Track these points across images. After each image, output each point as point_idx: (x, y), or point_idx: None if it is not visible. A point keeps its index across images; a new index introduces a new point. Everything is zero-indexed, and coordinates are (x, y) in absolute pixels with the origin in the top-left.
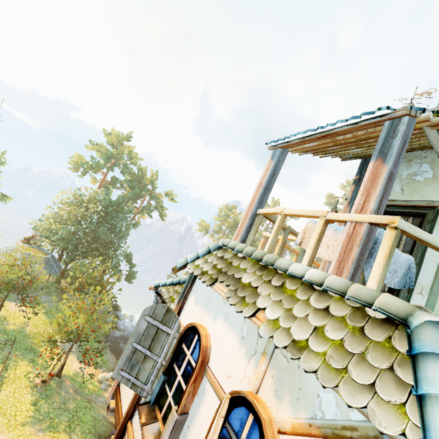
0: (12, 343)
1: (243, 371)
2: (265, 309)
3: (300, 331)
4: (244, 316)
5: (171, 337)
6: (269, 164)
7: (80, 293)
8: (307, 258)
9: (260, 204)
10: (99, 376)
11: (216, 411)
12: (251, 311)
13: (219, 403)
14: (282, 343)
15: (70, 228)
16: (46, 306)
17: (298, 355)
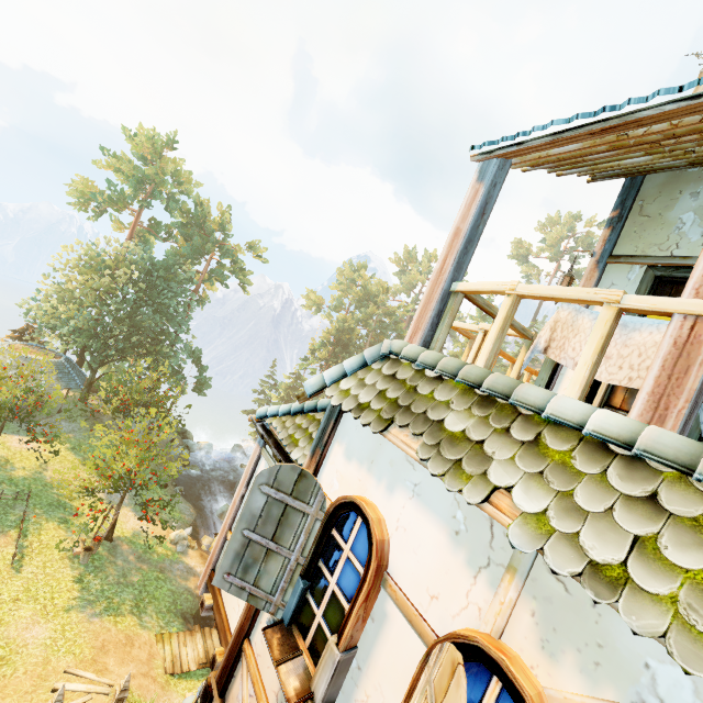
0: (25, 497)
1: (465, 593)
2: (507, 488)
3: (603, 544)
4: (468, 502)
5: (310, 518)
6: (475, 193)
7: (124, 416)
8: (579, 384)
9: (458, 273)
10: (171, 536)
11: (420, 662)
12: (480, 491)
13: (426, 650)
14: (569, 568)
15: (89, 312)
16: (72, 438)
17: (610, 597)
